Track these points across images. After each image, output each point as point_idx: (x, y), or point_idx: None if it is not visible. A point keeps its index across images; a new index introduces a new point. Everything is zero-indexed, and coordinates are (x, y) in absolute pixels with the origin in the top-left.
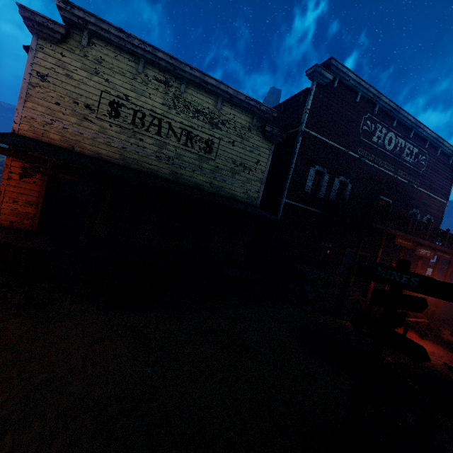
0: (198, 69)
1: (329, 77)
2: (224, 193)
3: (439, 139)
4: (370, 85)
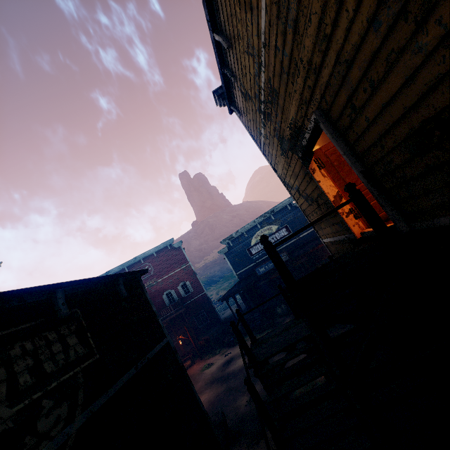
0: None
1: None
2: None
3: (146, 253)
4: None
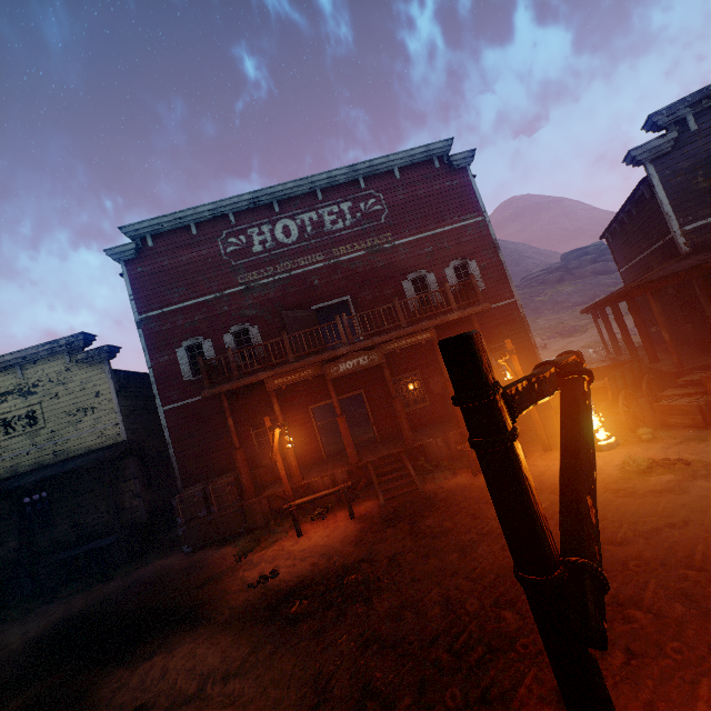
0: None
1: (130, 248)
2: (75, 453)
3: (375, 161)
4: (193, 208)
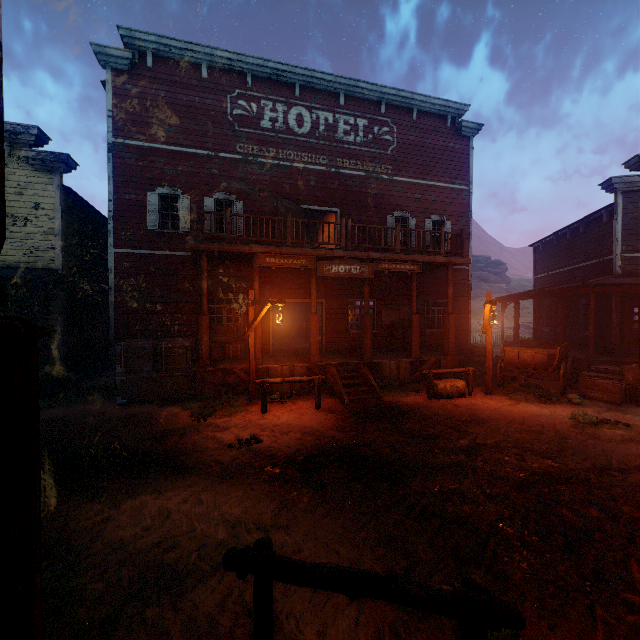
0: None
1: (125, 55)
2: None
3: (402, 93)
4: (212, 47)
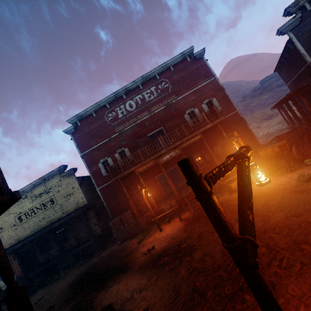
0: (28, 184)
1: (72, 128)
2: (70, 211)
3: (161, 66)
4: (92, 106)
